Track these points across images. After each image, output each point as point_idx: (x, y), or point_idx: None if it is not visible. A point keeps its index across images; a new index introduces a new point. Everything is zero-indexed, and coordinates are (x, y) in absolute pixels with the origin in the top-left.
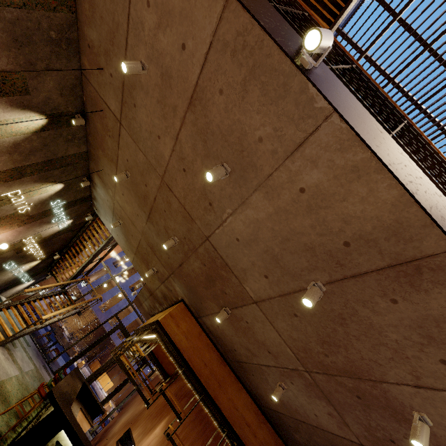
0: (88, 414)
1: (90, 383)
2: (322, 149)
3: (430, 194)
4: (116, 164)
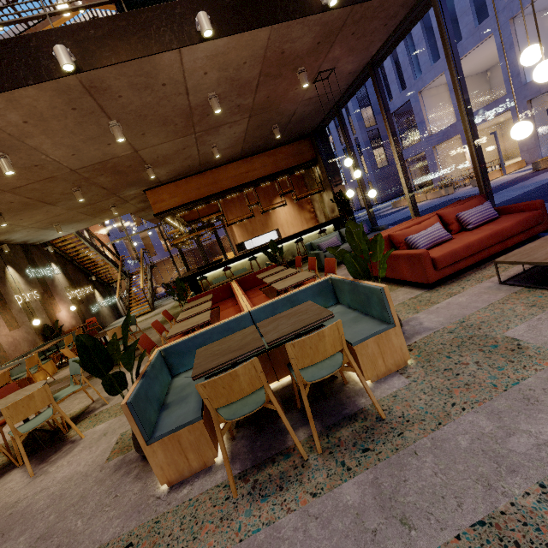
0: None
1: None
2: None
3: (33, 57)
4: None
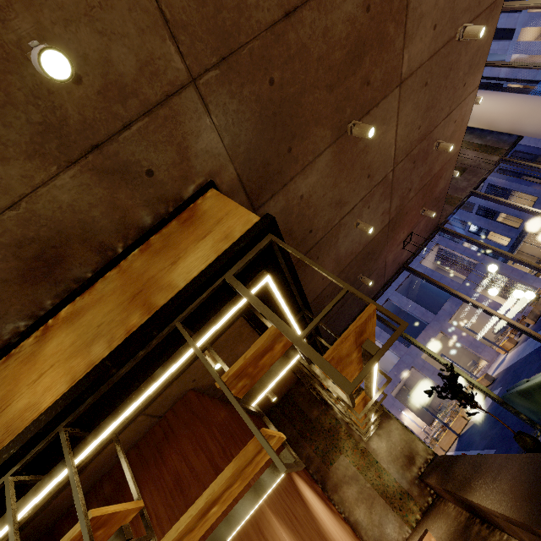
0: None
1: None
2: None
3: None
4: None
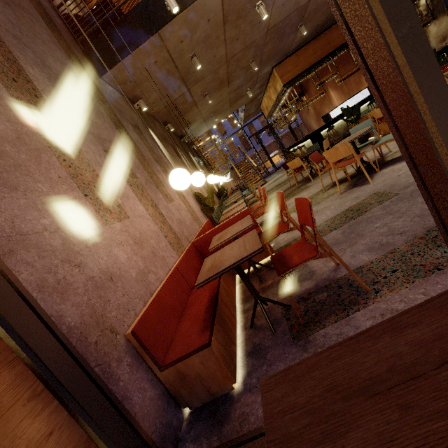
0: None
1: (286, 151)
2: None
3: None
4: (195, 105)
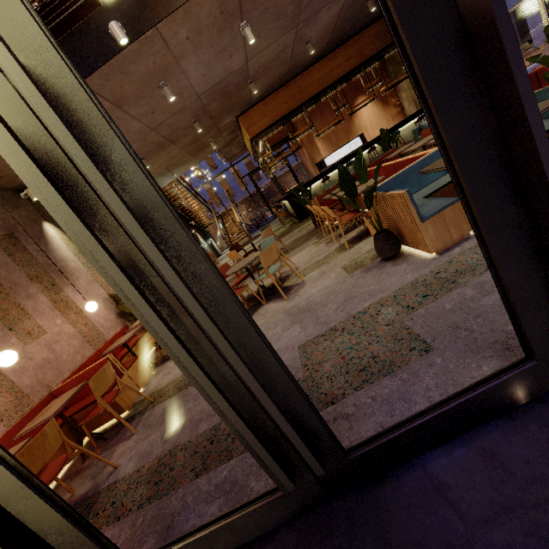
0: None
1: None
2: (171, 30)
3: None
4: None
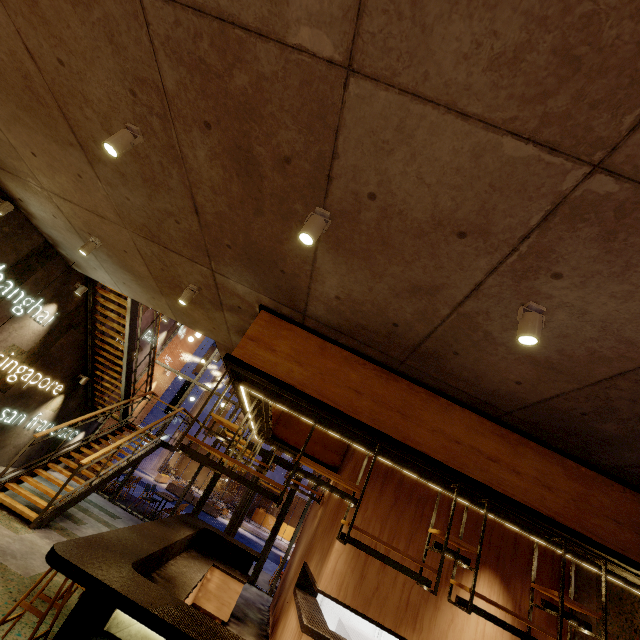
0: (235, 569)
1: (235, 531)
2: None
3: None
4: None
